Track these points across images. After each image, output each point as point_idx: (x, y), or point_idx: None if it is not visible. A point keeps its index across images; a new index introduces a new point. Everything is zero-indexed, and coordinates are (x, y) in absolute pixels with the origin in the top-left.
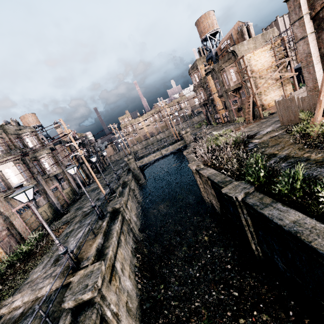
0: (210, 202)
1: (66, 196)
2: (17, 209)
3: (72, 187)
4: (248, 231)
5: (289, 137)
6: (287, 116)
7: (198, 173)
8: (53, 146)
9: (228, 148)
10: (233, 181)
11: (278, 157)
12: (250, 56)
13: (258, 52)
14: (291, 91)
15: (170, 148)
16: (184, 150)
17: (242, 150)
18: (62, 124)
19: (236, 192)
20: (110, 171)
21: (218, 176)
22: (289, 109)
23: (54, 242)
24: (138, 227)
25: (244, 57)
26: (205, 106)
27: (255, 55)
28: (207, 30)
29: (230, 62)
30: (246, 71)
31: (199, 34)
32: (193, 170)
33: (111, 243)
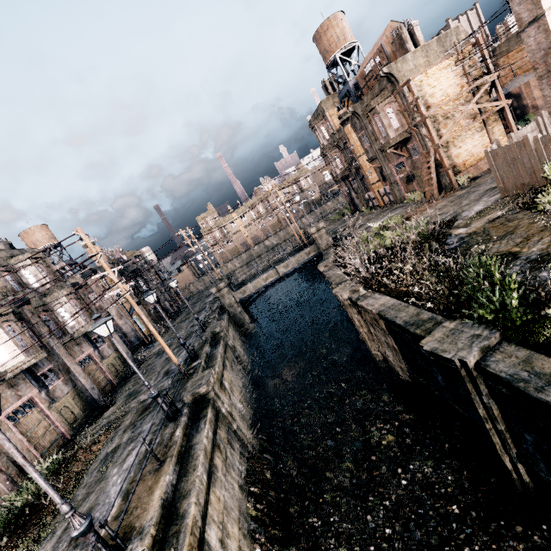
0: (384, 360)
1: (109, 371)
2: (9, 413)
3: (119, 352)
4: (492, 430)
5: (532, 216)
6: (514, 177)
7: (354, 305)
8: (83, 278)
9: (408, 250)
10: (439, 320)
11: (523, 258)
12: (421, 80)
13: (435, 72)
14: (502, 136)
15: (293, 260)
16: (317, 261)
17: (437, 251)
18: (82, 239)
19: (458, 347)
20: (188, 313)
21: (402, 311)
22: (518, 163)
23: (82, 477)
24: (249, 421)
25: (410, 83)
26: (346, 181)
27: (430, 77)
28: (335, 46)
29: (384, 94)
30: (416, 107)
31: (322, 55)
32: (344, 301)
33: (194, 482)
